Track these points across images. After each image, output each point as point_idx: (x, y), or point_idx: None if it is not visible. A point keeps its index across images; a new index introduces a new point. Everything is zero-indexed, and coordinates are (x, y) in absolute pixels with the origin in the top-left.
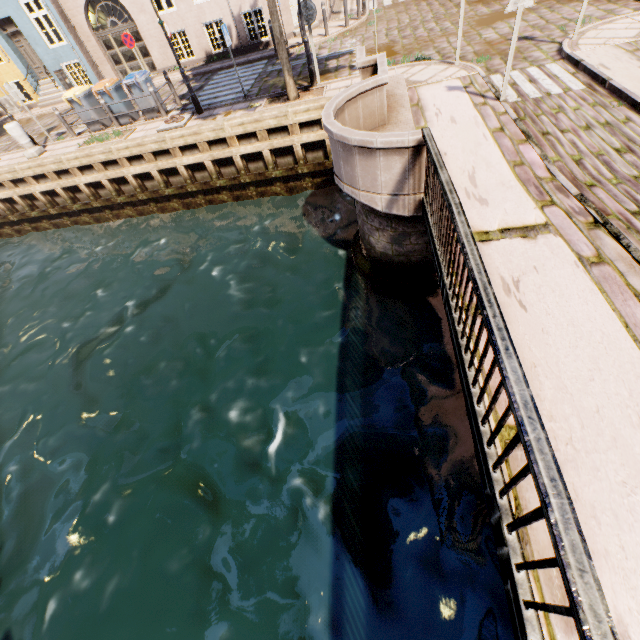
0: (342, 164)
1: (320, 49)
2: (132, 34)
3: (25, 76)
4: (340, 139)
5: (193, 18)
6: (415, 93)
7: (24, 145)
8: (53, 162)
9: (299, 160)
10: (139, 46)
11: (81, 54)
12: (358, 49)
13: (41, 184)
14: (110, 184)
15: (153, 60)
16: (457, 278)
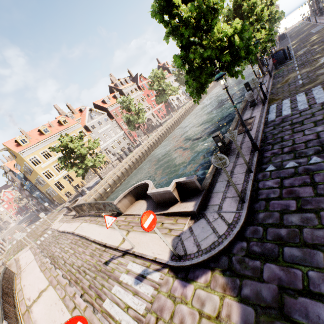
0: None
1: None
2: None
3: None
4: None
5: None
6: (18, 258)
7: None
8: None
9: None
10: None
11: None
12: None
13: None
14: None
15: None
16: (10, 278)
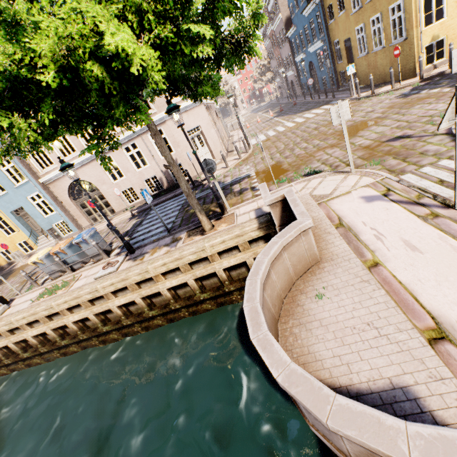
0: (301, 406)
1: (224, 177)
2: (98, 196)
3: (29, 236)
4: (295, 398)
5: (136, 179)
6: (329, 209)
7: None
8: (5, 324)
9: (224, 281)
10: (103, 202)
11: (65, 216)
12: (260, 186)
13: None
14: (54, 331)
15: (112, 207)
16: None
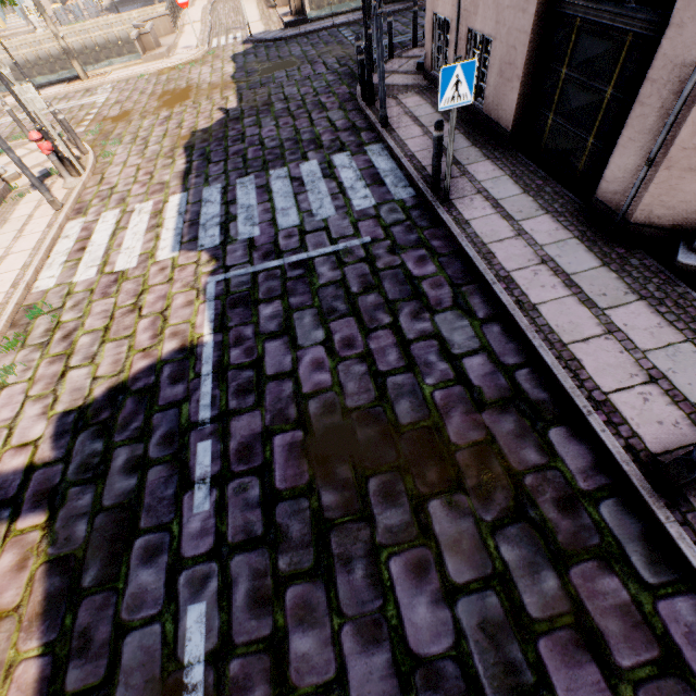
0: None
1: None
2: None
3: None
4: None
5: None
6: None
7: (37, 27)
8: None
9: None
10: None
11: None
12: None
13: (48, 45)
14: (83, 44)
15: (79, 5)
16: None
